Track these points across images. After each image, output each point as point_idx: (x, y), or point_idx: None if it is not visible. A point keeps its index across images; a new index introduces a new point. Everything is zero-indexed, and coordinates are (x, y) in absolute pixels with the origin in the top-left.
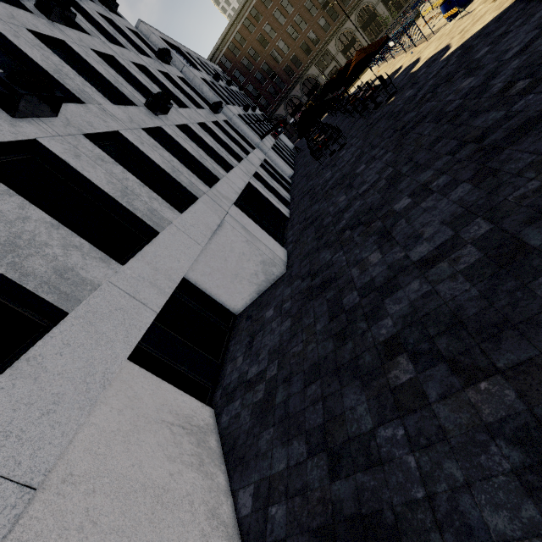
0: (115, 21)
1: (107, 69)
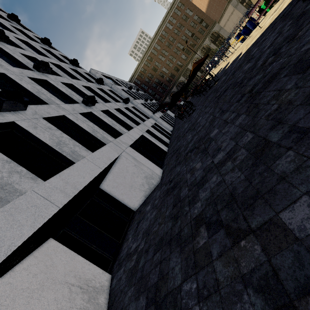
0: (78, 70)
1: (67, 89)
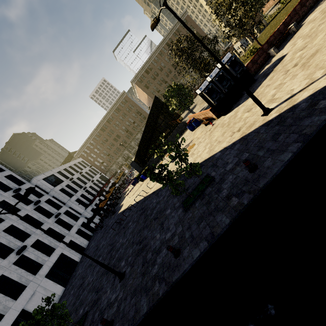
0: (20, 192)
1: (7, 237)
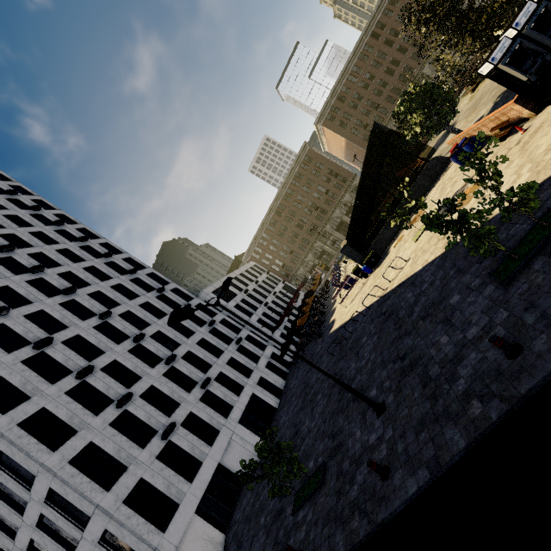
0: None
1: (187, 366)
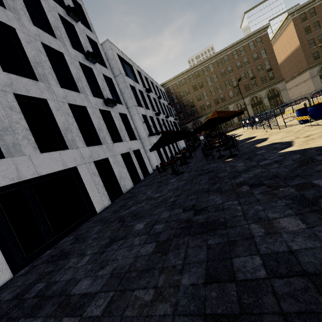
0: (76, 27)
1: None
